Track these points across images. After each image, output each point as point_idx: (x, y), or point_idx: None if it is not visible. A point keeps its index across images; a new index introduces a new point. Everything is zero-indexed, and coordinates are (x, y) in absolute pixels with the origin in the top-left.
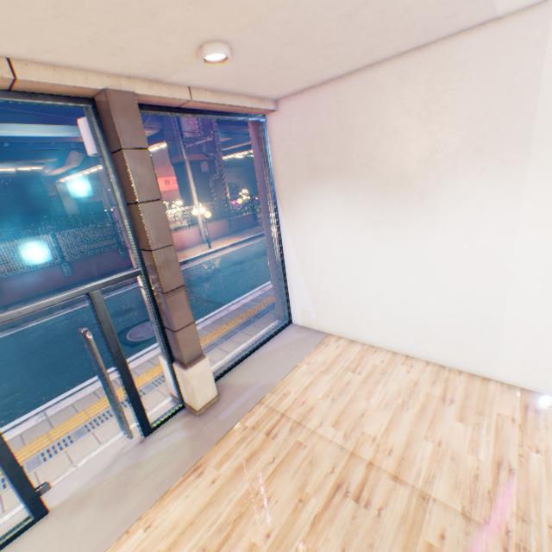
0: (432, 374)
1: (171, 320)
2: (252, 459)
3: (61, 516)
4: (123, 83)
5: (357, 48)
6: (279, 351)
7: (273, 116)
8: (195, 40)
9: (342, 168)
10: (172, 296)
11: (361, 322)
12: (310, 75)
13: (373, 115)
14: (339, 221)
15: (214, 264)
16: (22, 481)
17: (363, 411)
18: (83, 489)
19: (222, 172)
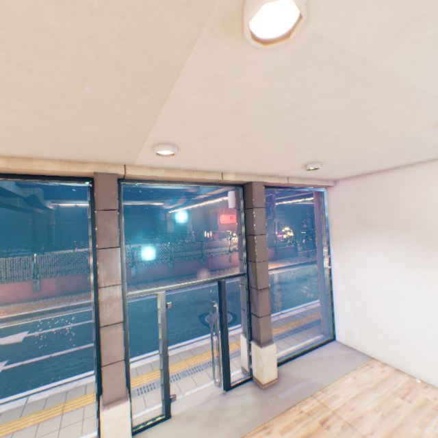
0: None
1: (257, 308)
2: (309, 437)
3: (178, 422)
4: (259, 177)
5: (400, 159)
6: (325, 359)
7: (331, 188)
8: (304, 163)
9: (386, 224)
10: (261, 292)
11: (408, 352)
12: (363, 170)
13: (412, 192)
14: (383, 261)
15: None
16: (167, 386)
17: (417, 437)
18: (189, 410)
19: (273, 215)
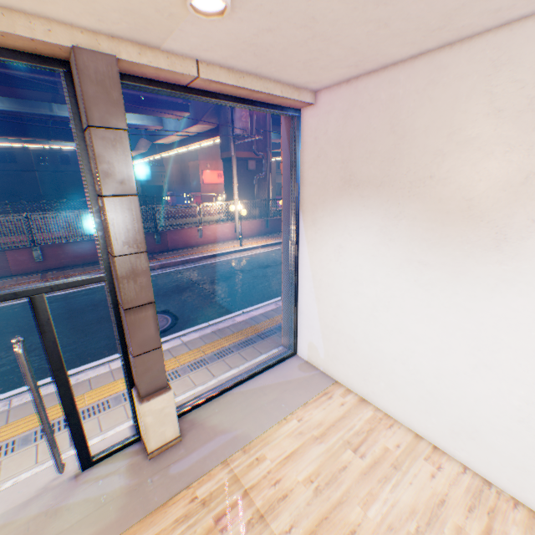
0: (470, 493)
1: (130, 341)
2: None
3: None
4: (103, 42)
5: (432, 6)
6: (271, 390)
7: (310, 110)
8: None
9: (385, 183)
10: (135, 313)
11: (379, 381)
12: (357, 54)
13: (440, 114)
14: (370, 249)
15: (239, 262)
16: None
17: (354, 528)
18: None
19: (267, 172)
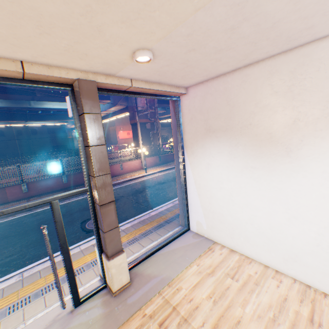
0: (299, 292)
1: (102, 224)
2: None
3: None
4: (90, 75)
5: (239, 53)
6: (178, 251)
7: (184, 96)
8: (129, 48)
9: (228, 129)
10: (105, 207)
11: (240, 237)
12: (207, 71)
13: (250, 95)
14: (224, 163)
15: (147, 182)
16: None
17: (239, 319)
18: None
19: (157, 129)
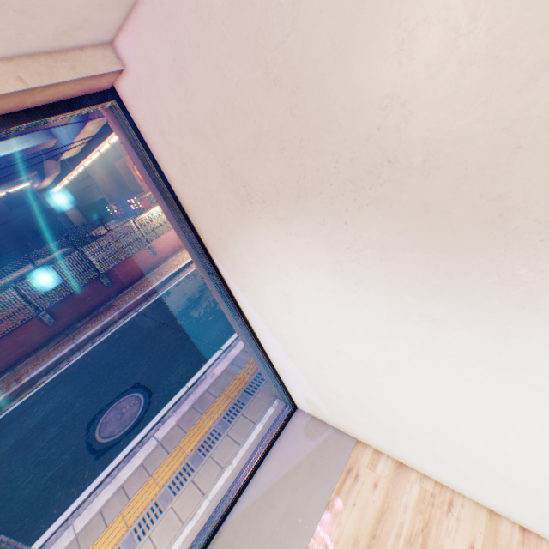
0: None
1: None
2: None
3: None
4: None
5: None
6: (278, 495)
7: (125, 83)
8: None
9: (306, 189)
10: None
11: (414, 449)
12: None
13: None
14: (330, 297)
15: None
16: None
17: None
18: None
19: None
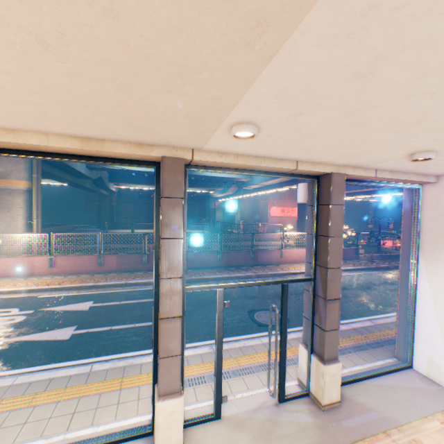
0: None
1: (323, 320)
2: None
3: (228, 425)
4: (340, 168)
5: None
6: (400, 390)
7: (430, 185)
8: (412, 151)
9: None
10: (330, 303)
11: None
12: None
13: None
14: None
15: None
16: (218, 386)
17: None
18: (239, 415)
19: None
